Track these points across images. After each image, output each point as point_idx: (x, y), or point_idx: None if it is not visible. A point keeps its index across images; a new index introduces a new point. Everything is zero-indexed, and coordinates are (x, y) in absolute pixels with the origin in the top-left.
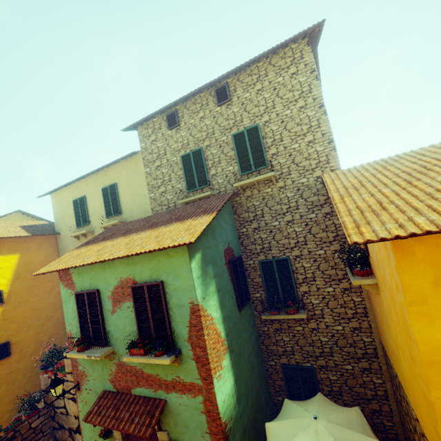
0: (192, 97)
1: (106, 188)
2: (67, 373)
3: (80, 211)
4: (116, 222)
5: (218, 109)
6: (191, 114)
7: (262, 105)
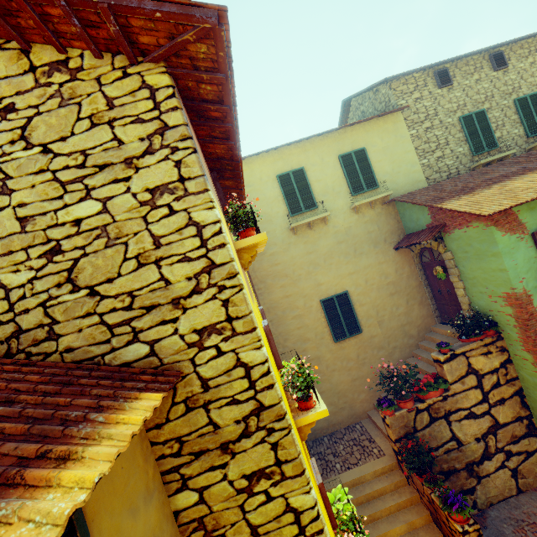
0: (463, 58)
1: (347, 155)
2: (451, 384)
3: (297, 191)
4: (385, 195)
5: (495, 74)
6: (465, 74)
7: (536, 76)
